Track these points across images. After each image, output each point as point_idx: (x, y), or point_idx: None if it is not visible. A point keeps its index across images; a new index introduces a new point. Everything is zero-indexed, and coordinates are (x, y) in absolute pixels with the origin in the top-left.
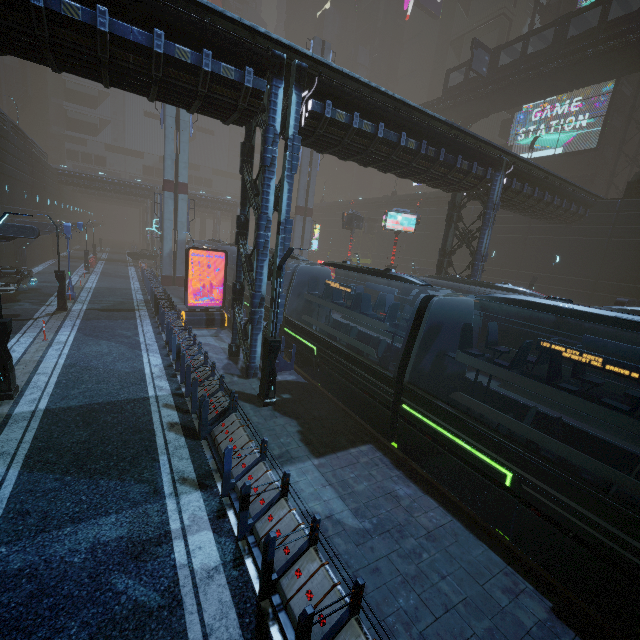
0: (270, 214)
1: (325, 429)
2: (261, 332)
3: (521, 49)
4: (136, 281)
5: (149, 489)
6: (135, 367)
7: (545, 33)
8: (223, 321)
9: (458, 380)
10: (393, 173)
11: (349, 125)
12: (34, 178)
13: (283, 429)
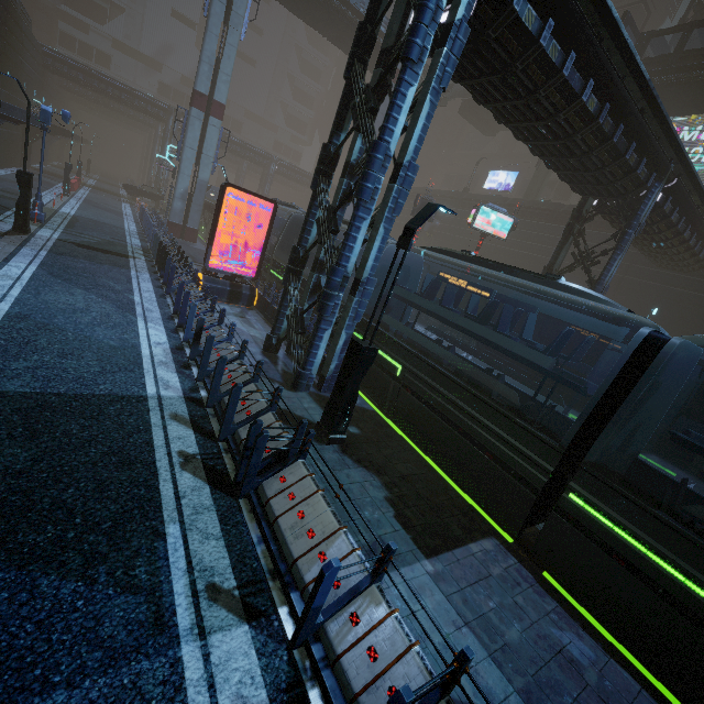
0: (392, 145)
1: (423, 500)
2: (330, 328)
3: (678, 42)
4: (131, 221)
5: (145, 613)
6: (126, 340)
7: (694, 36)
8: (252, 298)
9: (629, 462)
10: (534, 146)
11: (533, 39)
12: (7, 43)
13: (363, 491)
